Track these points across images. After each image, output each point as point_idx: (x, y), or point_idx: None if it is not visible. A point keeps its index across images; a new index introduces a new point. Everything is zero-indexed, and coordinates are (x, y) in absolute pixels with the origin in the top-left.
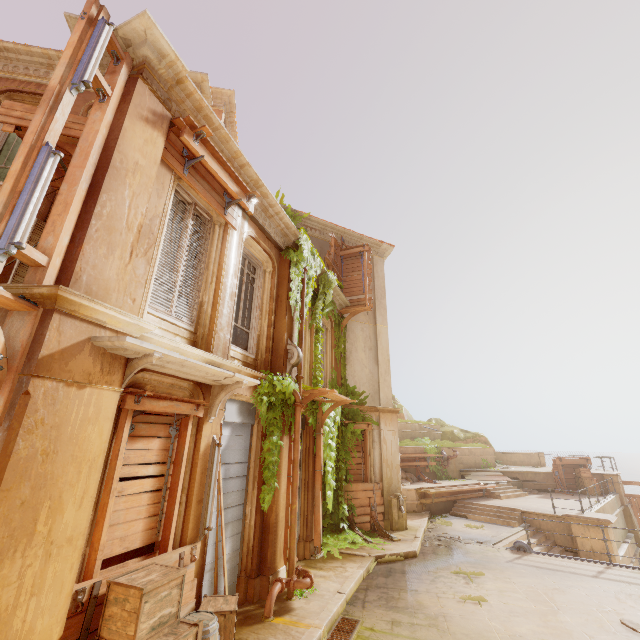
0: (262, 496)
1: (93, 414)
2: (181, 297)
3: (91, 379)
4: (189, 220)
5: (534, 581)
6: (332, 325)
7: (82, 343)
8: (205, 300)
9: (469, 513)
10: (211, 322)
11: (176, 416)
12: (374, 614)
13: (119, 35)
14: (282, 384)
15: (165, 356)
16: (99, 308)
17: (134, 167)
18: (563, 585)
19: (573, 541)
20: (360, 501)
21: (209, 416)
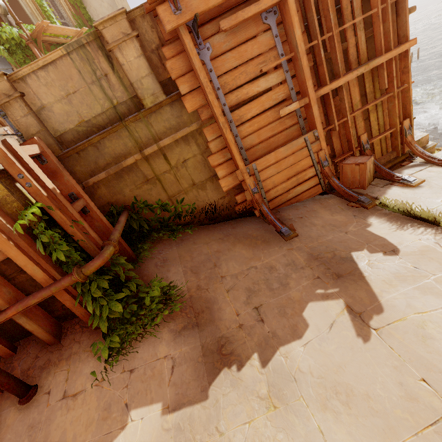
0: None
1: None
2: None
3: None
4: None
5: None
6: None
7: None
8: None
9: None
10: None
11: None
12: None
13: None
14: (6, 33)
15: None
16: None
17: None
18: None
19: None
20: None
21: None
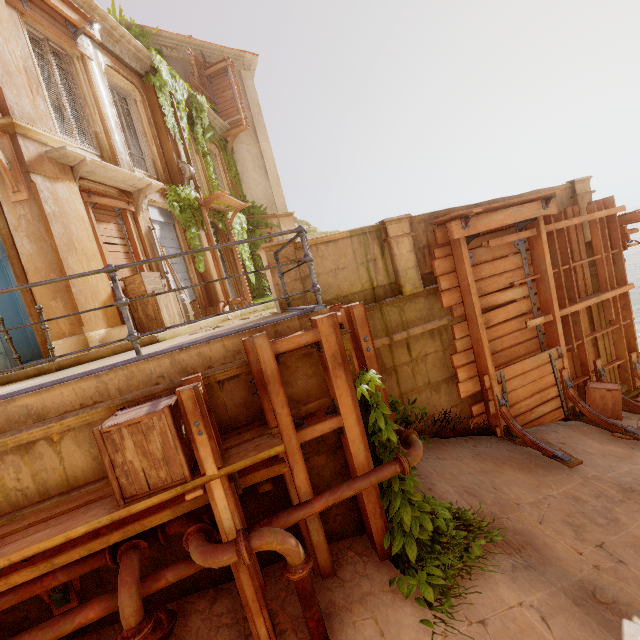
0: (197, 265)
1: (70, 197)
2: (78, 129)
3: (58, 177)
4: (50, 57)
5: None
6: (219, 150)
7: (41, 155)
8: (97, 130)
9: None
10: (110, 147)
11: (117, 212)
12: None
13: None
14: (185, 193)
15: (93, 161)
16: (39, 131)
17: None
18: None
19: None
20: None
21: (139, 212)
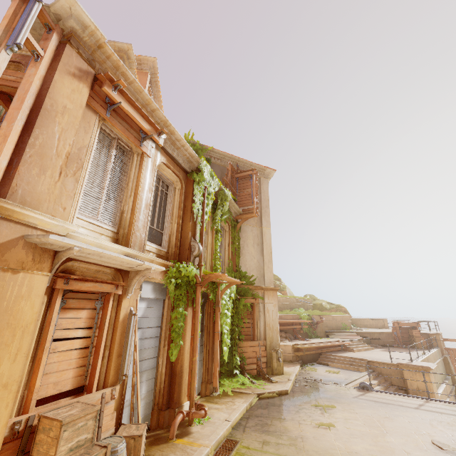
0: (170, 351)
1: (26, 292)
2: (106, 207)
3: (24, 266)
4: (113, 150)
5: (371, 412)
6: (229, 228)
7: (16, 240)
8: (125, 209)
9: (330, 362)
10: (130, 225)
11: (101, 293)
12: (251, 436)
13: (51, 11)
14: (186, 270)
15: (84, 249)
16: (29, 213)
17: (63, 110)
18: (392, 414)
19: (404, 382)
20: (249, 354)
21: (127, 293)
